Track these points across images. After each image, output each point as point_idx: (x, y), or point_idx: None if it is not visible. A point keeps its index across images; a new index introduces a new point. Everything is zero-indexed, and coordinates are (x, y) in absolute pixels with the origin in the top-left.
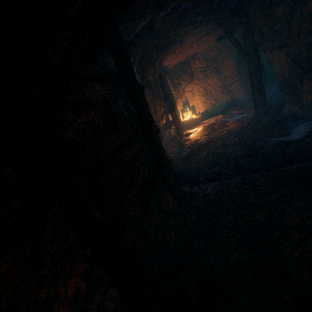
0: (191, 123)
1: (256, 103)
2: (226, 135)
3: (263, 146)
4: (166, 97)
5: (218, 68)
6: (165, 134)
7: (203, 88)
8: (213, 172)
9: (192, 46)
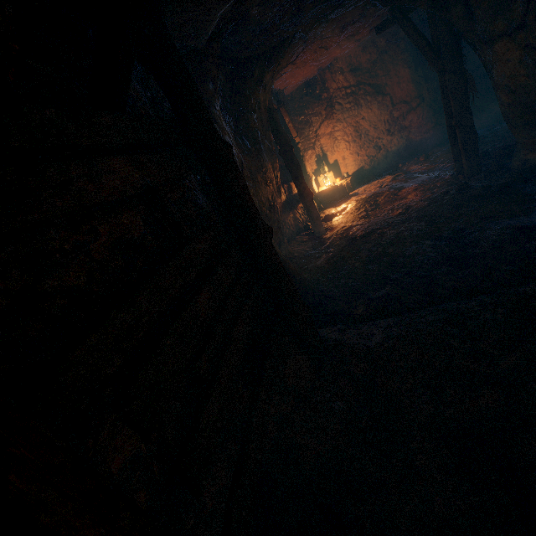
0: (333, 194)
1: (457, 151)
2: (402, 218)
3: (478, 239)
4: (285, 151)
5: (379, 85)
6: (287, 221)
7: (352, 127)
8: (383, 297)
9: (327, 46)
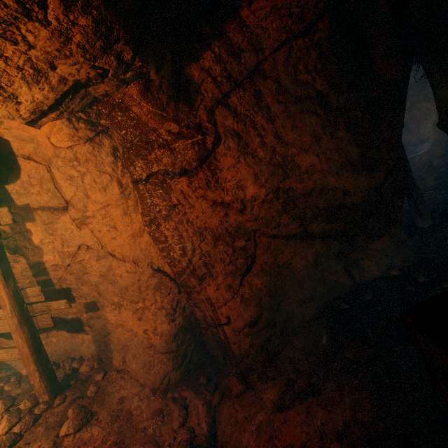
0: None
1: None
2: None
3: None
4: None
5: None
6: None
7: None
8: None
9: None
